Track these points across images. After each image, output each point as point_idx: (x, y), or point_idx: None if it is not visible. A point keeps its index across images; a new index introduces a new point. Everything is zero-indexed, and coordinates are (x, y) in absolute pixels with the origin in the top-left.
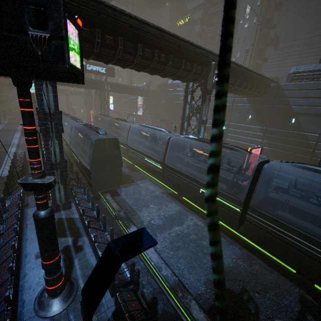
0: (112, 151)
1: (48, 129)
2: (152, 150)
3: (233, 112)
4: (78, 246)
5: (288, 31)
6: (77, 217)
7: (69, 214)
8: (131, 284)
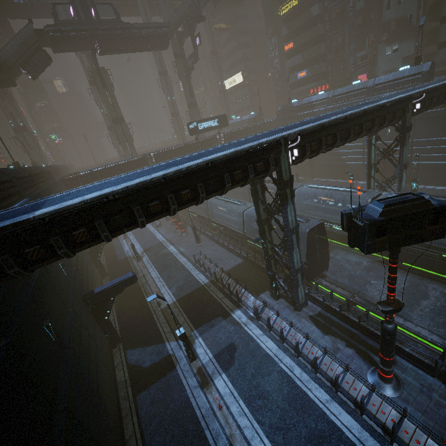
0: (320, 236)
1: (292, 242)
2: (331, 212)
3: (418, 123)
4: (357, 339)
5: None
6: (325, 312)
7: (313, 310)
8: (442, 365)
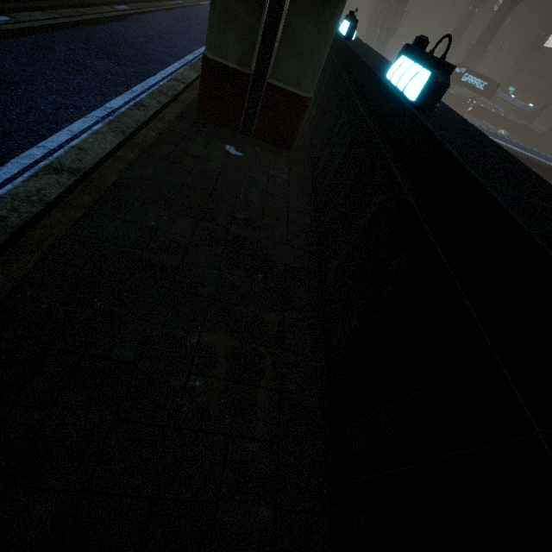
0: None
1: None
2: None
3: None
4: None
5: None
6: None
7: None
8: None
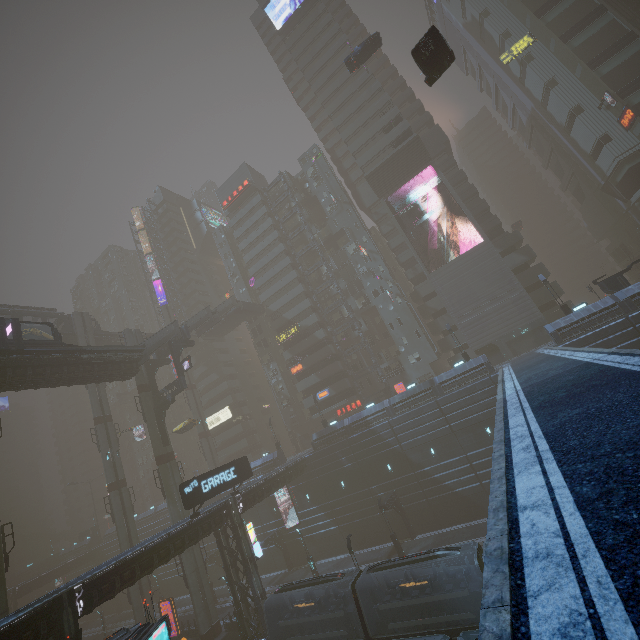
0: None
1: None
2: None
3: None
4: None
5: (458, 297)
6: None
7: None
8: None
